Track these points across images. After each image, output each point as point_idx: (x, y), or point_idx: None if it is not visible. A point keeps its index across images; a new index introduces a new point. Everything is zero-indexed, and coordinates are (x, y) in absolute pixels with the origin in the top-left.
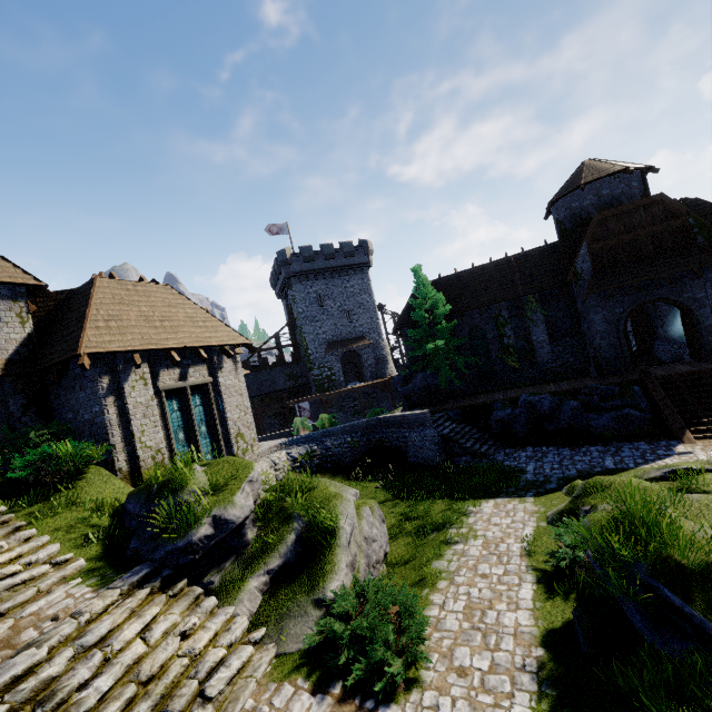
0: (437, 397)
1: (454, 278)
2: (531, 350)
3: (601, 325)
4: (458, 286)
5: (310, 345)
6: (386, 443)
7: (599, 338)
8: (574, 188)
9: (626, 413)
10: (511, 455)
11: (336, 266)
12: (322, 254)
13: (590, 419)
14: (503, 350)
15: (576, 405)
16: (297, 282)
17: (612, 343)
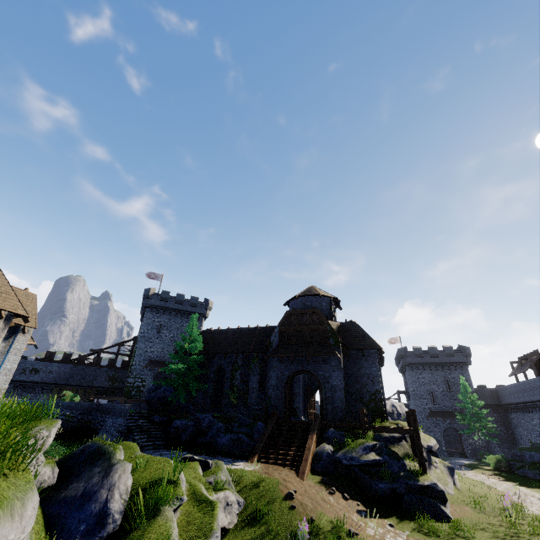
0: (169, 409)
1: (224, 331)
2: (247, 393)
3: (275, 380)
4: (223, 337)
5: (137, 357)
6: (92, 424)
7: (271, 389)
8: (294, 297)
9: (240, 437)
10: (157, 451)
11: (181, 309)
12: (175, 299)
13: (219, 437)
14: (231, 388)
15: (220, 426)
16: (150, 311)
17: (278, 395)
